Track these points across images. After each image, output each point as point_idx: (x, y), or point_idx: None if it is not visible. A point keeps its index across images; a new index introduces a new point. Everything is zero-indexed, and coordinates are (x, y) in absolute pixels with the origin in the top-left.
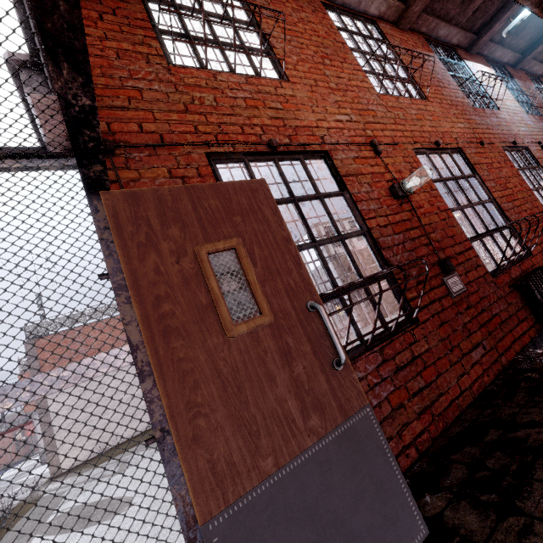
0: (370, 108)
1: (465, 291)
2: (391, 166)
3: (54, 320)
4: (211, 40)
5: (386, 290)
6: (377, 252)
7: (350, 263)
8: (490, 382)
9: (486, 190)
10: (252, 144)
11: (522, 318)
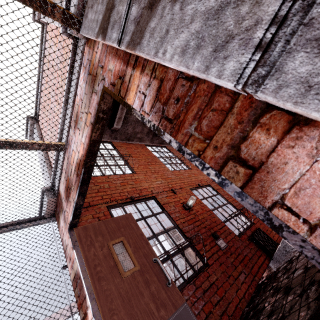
0: (169, 176)
1: (227, 246)
2: (182, 197)
3: None
4: (106, 165)
5: (185, 249)
6: (183, 234)
7: (172, 242)
8: (253, 292)
9: (225, 199)
10: (124, 199)
11: (259, 255)
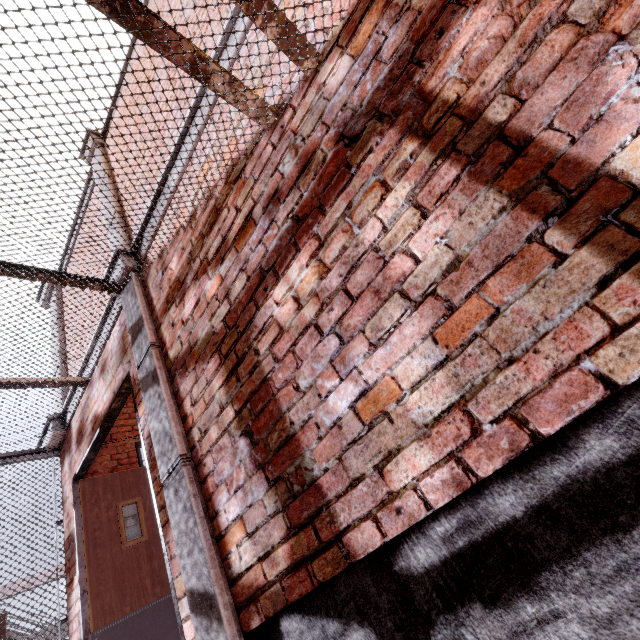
0: None
1: None
2: None
3: None
4: None
5: None
6: None
7: None
8: None
9: None
10: None
11: None
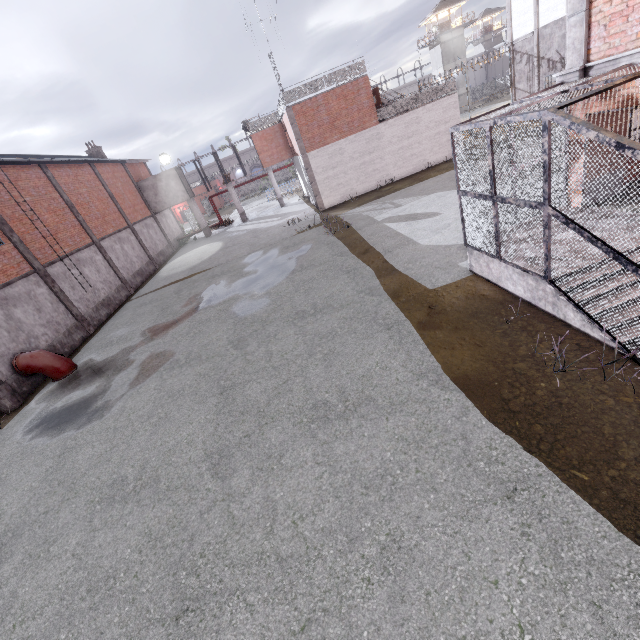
0: None
1: None
2: None
3: (301, 87)
4: None
5: None
6: None
7: None
8: None
9: None
10: None
11: None
